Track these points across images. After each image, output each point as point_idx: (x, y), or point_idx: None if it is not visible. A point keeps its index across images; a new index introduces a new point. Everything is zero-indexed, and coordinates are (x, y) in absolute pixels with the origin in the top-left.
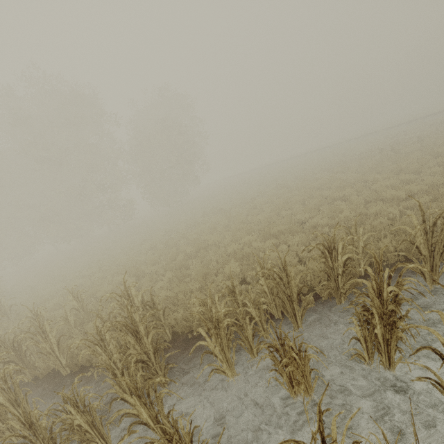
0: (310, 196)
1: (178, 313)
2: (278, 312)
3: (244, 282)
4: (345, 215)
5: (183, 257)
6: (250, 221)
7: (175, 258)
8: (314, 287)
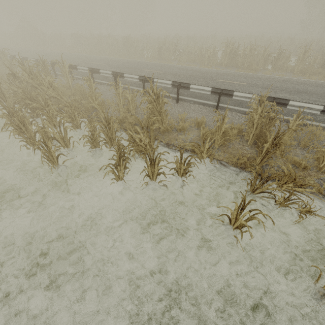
0: None
1: None
2: None
3: None
4: None
5: None
6: None
7: None
8: None
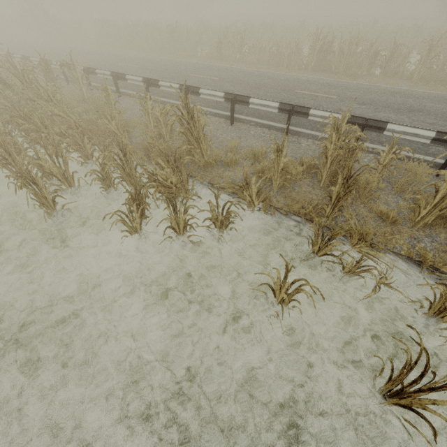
0: None
1: None
2: None
3: None
4: None
5: None
6: None
7: None
8: None
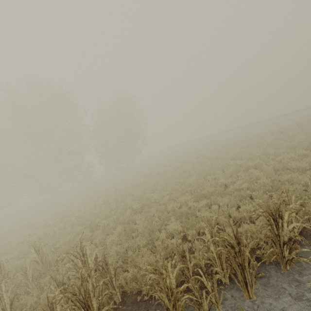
0: (227, 165)
1: (128, 273)
2: (225, 277)
3: (185, 238)
4: (262, 181)
5: (130, 212)
6: (182, 183)
7: (124, 213)
8: (253, 249)
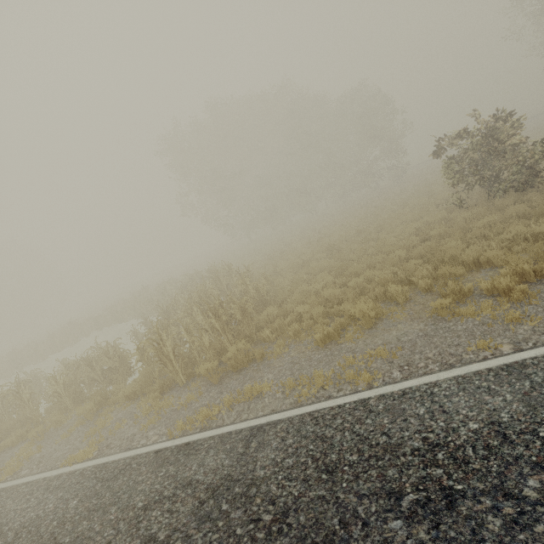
0: None
1: None
2: None
3: None
4: None
5: None
6: None
7: None
8: None
